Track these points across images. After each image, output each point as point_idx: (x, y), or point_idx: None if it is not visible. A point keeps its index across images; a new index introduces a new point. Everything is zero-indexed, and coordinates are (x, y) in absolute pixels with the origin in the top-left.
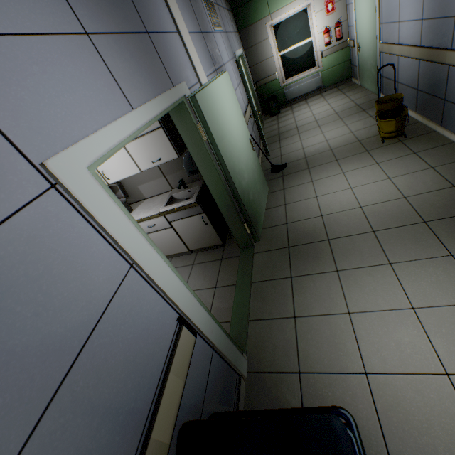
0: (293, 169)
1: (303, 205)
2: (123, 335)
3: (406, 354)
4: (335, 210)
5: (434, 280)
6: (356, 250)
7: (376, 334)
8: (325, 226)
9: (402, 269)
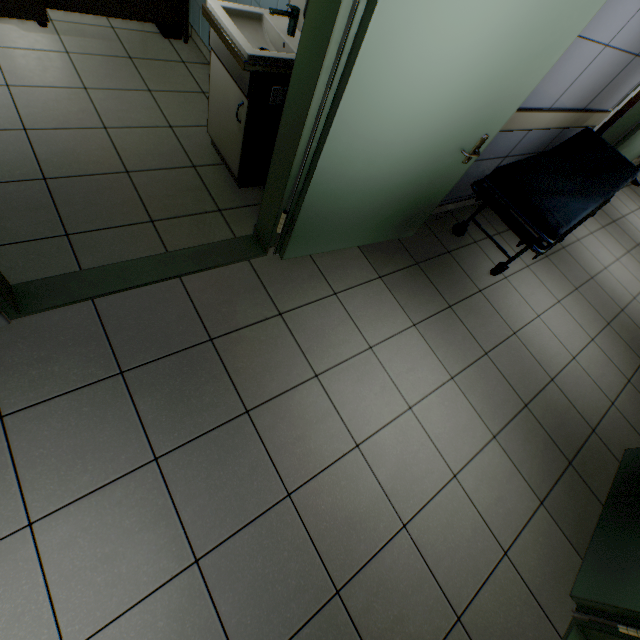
0: (639, 193)
1: (620, 204)
2: (634, 77)
3: (598, 255)
4: (632, 224)
5: (636, 269)
6: (620, 236)
7: (594, 244)
8: (619, 219)
9: (630, 257)
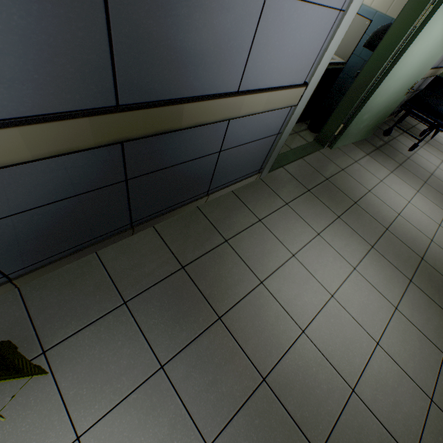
0: None
1: None
2: None
3: None
4: None
5: None
6: None
7: None
8: None
9: None
